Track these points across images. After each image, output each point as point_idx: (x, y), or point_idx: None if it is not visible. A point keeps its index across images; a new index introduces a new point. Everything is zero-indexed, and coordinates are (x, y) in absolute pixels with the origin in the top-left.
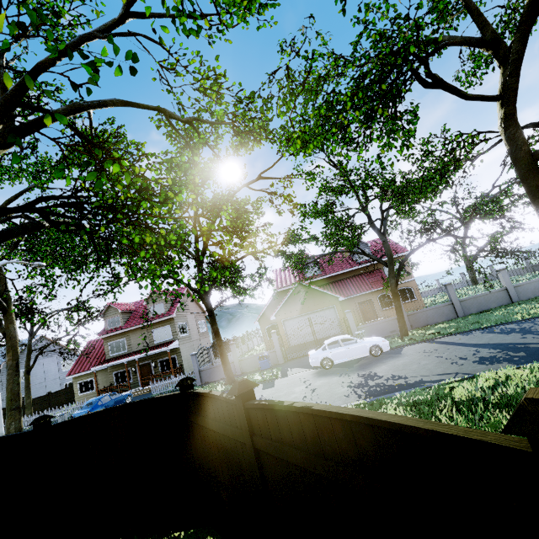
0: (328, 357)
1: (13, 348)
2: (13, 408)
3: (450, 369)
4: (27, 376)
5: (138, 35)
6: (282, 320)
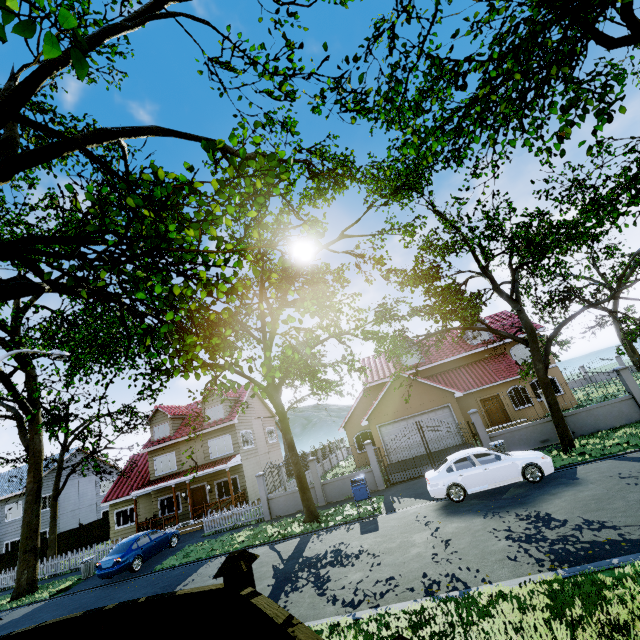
0: (458, 483)
1: (35, 466)
2: (27, 549)
3: None
4: (54, 503)
5: (178, 15)
6: (377, 425)
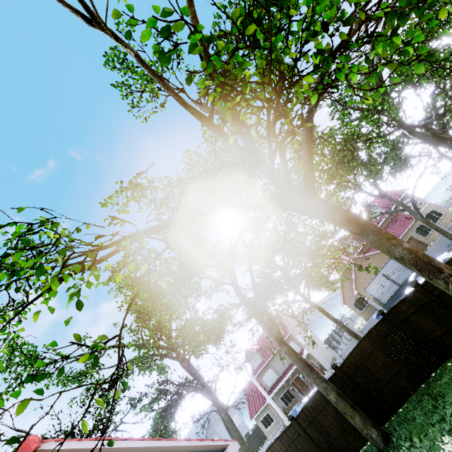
0: None
1: (221, 406)
2: (246, 449)
3: None
4: (229, 432)
5: None
6: (363, 290)
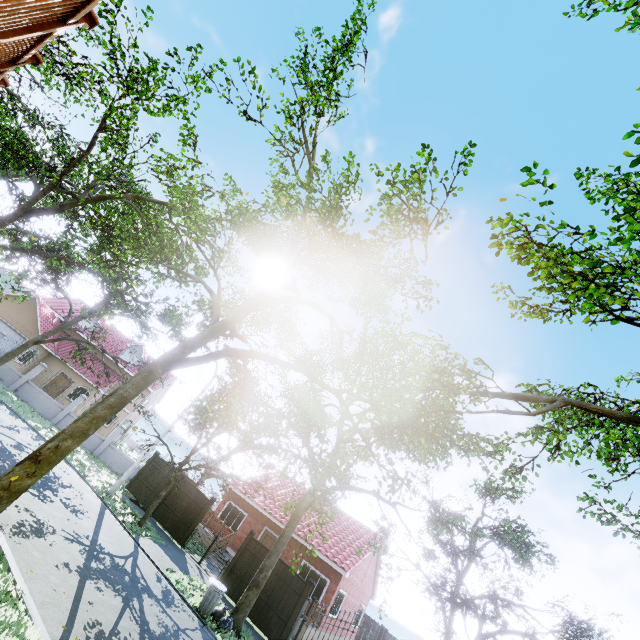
0: None
1: None
2: None
3: None
4: None
5: None
6: None
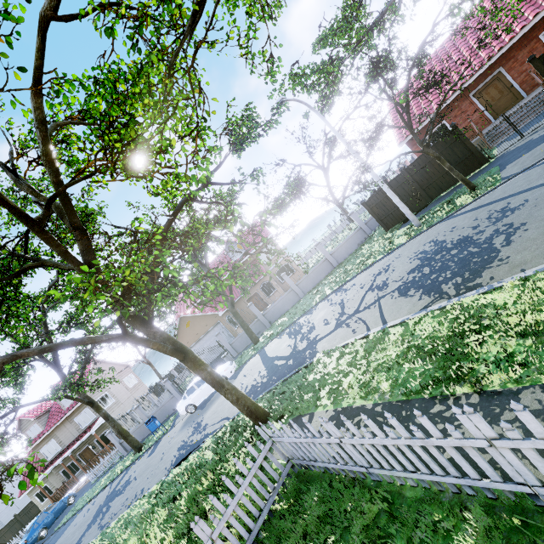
0: (190, 403)
1: None
2: None
3: (229, 410)
4: None
5: None
6: None
